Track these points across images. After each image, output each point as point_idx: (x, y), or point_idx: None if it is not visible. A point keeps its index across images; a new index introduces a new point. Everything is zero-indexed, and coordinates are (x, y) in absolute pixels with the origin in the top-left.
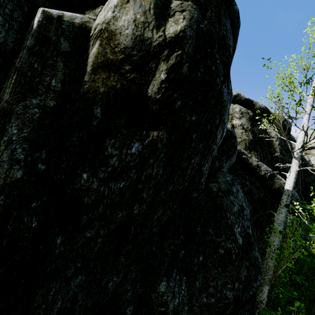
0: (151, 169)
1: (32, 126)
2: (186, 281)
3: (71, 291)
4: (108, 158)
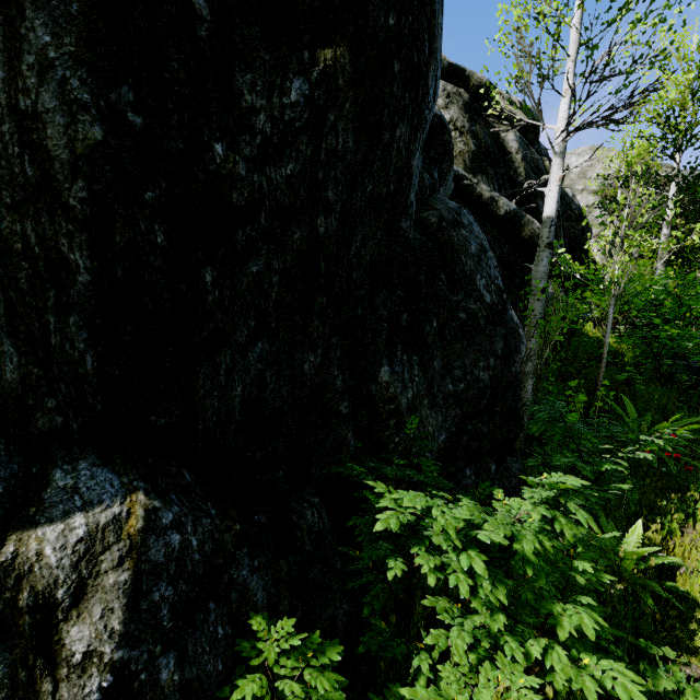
0: (334, 137)
1: (77, 32)
2: (419, 362)
3: (252, 368)
4: (250, 116)
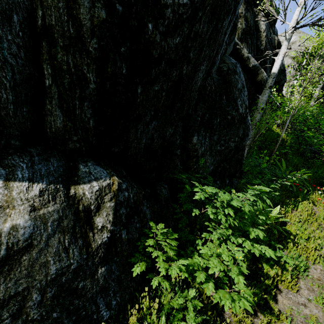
0: (199, 25)
1: None
2: (209, 136)
3: (150, 132)
4: (164, 9)
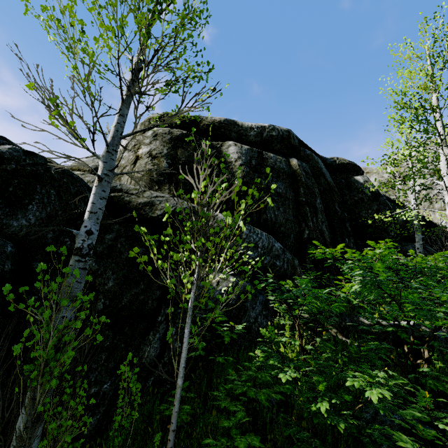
0: None
1: None
2: None
3: None
4: None
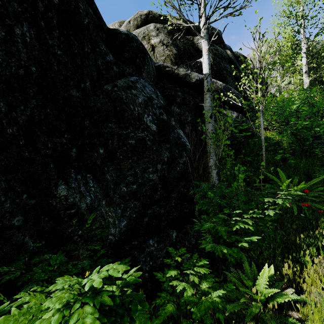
0: None
1: None
2: (93, 177)
3: None
4: None
